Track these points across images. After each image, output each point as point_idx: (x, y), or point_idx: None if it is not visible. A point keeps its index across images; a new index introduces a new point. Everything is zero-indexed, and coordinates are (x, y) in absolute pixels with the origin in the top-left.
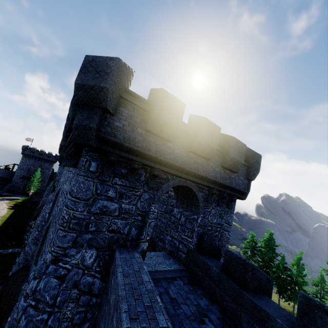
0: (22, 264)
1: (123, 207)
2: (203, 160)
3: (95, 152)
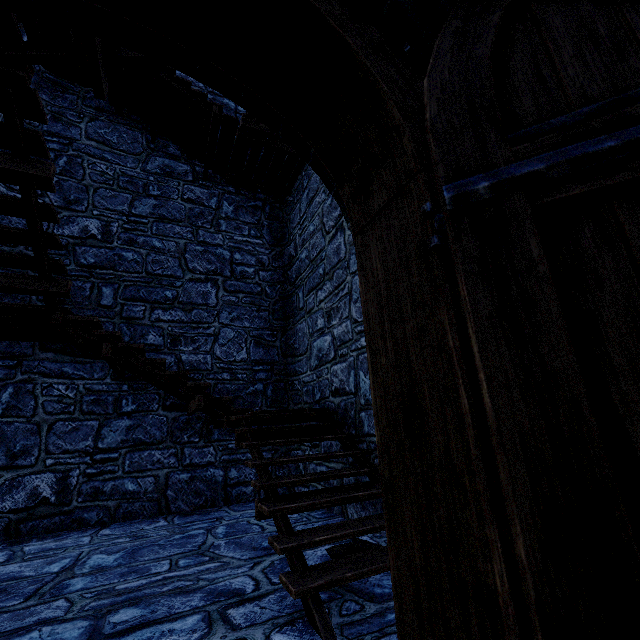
0: None
1: None
2: None
3: None
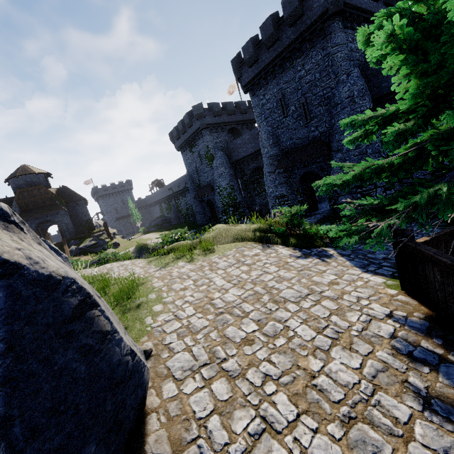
0: (275, 161)
1: (355, 46)
2: (375, 3)
3: (338, 18)
